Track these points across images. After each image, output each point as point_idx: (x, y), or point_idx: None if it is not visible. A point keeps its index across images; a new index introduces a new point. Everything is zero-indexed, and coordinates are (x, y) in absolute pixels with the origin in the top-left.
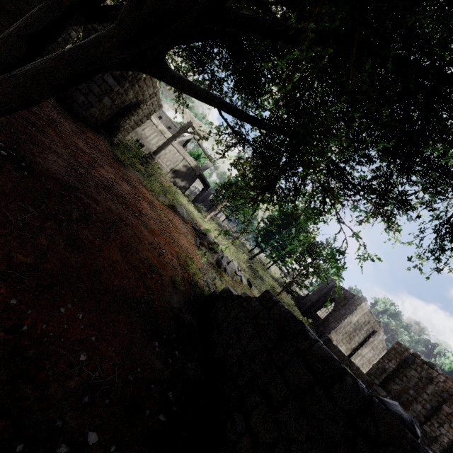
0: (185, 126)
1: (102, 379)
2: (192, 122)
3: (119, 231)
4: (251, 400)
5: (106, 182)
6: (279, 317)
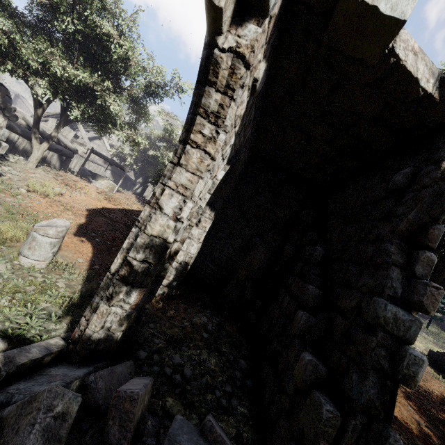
0: None
1: None
2: None
3: None
4: None
5: None
6: None
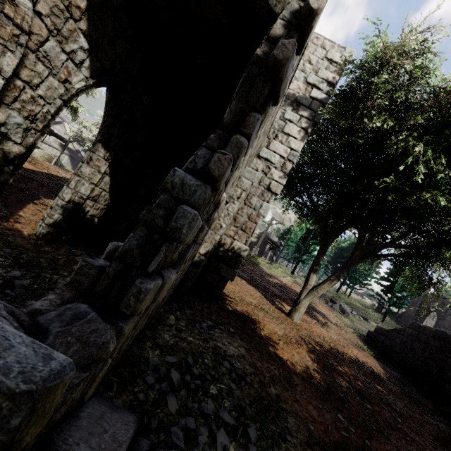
0: (270, 221)
1: (387, 376)
2: (274, 217)
3: (318, 312)
4: (446, 376)
5: (279, 285)
6: (433, 334)
